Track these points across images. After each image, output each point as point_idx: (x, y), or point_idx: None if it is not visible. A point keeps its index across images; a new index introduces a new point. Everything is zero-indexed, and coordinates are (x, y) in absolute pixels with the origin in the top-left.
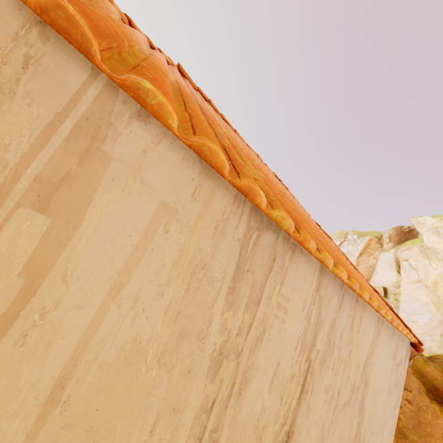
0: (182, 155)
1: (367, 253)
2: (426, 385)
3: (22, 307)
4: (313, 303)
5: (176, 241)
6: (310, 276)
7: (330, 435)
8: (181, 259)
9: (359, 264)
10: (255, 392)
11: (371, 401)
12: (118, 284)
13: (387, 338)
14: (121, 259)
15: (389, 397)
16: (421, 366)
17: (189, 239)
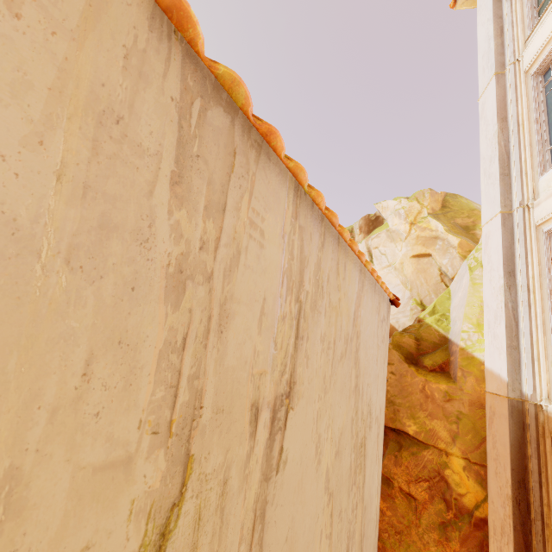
0: None
1: None
2: (404, 354)
3: None
4: (294, 233)
5: (45, 46)
6: (284, 196)
7: (332, 387)
8: (65, 87)
9: None
10: (241, 331)
11: (364, 354)
12: None
13: (370, 292)
14: None
15: (378, 352)
16: (399, 339)
17: (74, 56)
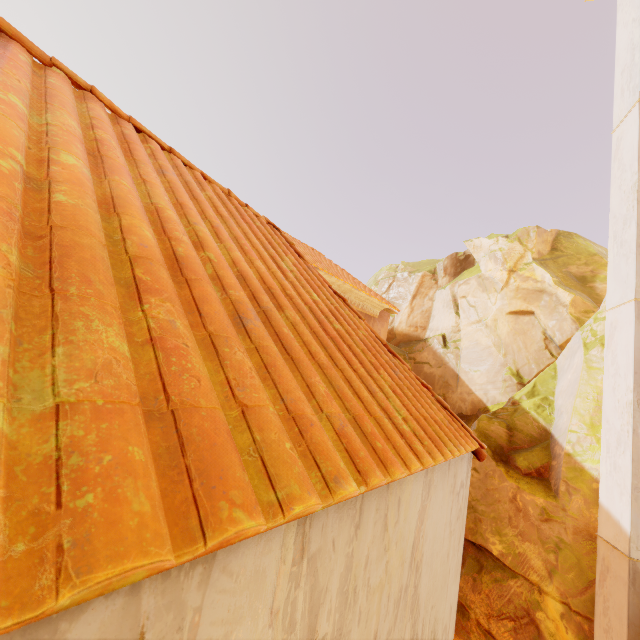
0: None
1: (421, 294)
2: (492, 447)
3: None
4: (296, 585)
5: None
6: (276, 553)
7: None
8: None
9: (414, 310)
10: None
11: (428, 576)
12: None
13: (441, 480)
14: None
15: (451, 541)
16: (486, 426)
17: None
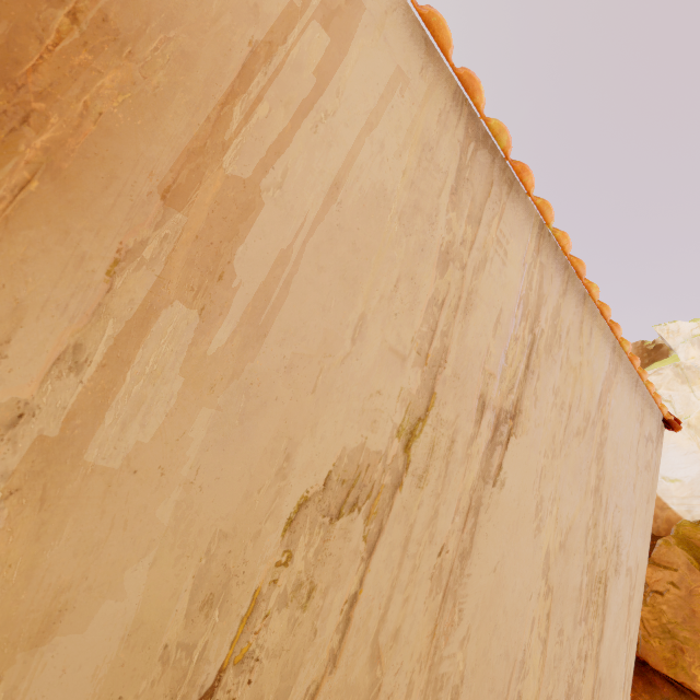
0: (411, 30)
1: None
2: (699, 559)
3: (315, 102)
4: (534, 266)
5: (409, 110)
6: (529, 230)
7: (563, 458)
8: (413, 130)
9: None
10: (479, 324)
11: (612, 458)
12: (370, 123)
13: (628, 386)
14: (372, 102)
15: (637, 477)
16: (690, 533)
17: (419, 115)
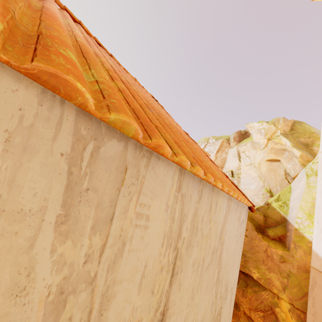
0: None
1: (221, 150)
2: (255, 225)
3: None
4: (176, 202)
5: None
6: (170, 179)
7: (199, 291)
8: None
9: (217, 158)
10: (121, 302)
11: (226, 253)
12: None
13: (234, 209)
14: None
15: (236, 245)
16: (253, 214)
17: None
